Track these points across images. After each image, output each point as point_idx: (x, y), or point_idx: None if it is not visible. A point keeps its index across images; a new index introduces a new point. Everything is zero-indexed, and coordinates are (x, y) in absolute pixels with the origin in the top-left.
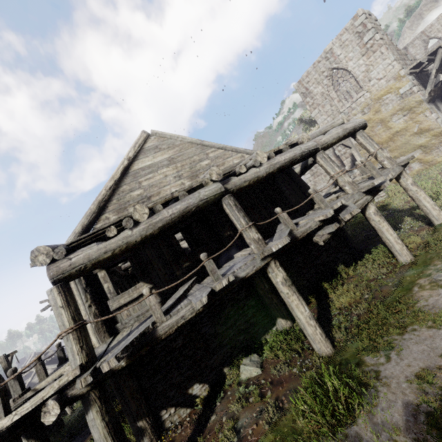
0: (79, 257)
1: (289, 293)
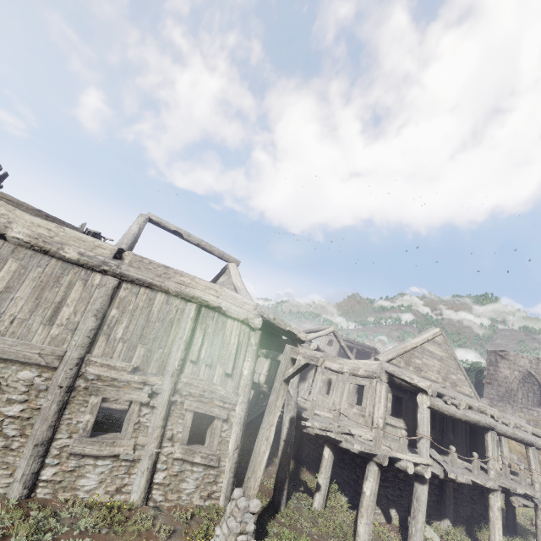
0: (440, 404)
1: (499, 517)
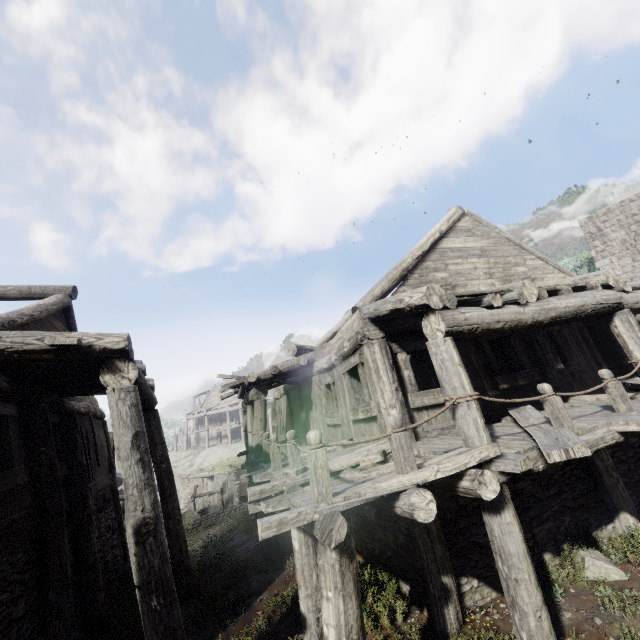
0: (473, 315)
1: None
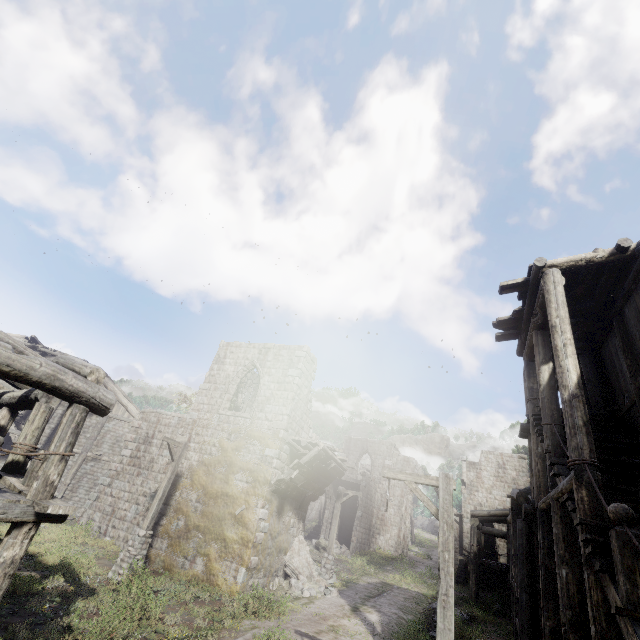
0: None
1: None
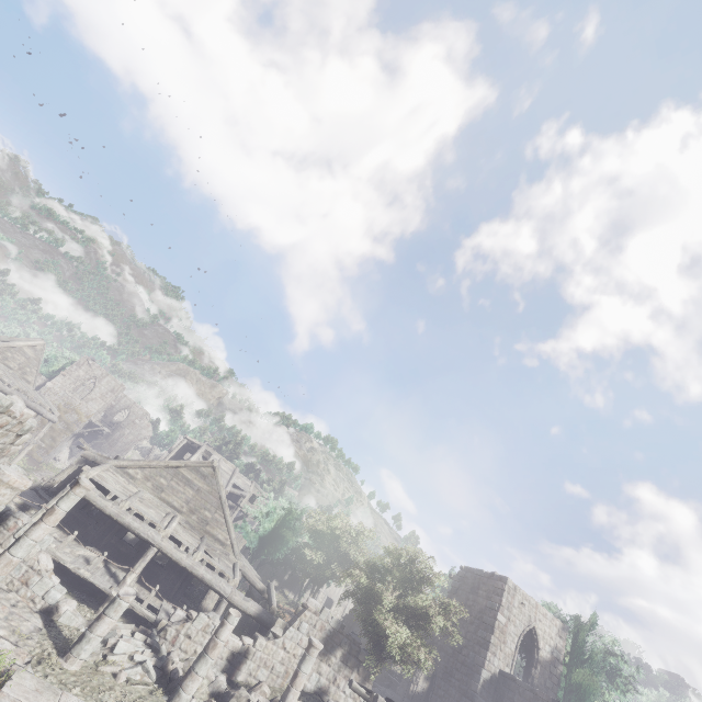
0: None
1: None
